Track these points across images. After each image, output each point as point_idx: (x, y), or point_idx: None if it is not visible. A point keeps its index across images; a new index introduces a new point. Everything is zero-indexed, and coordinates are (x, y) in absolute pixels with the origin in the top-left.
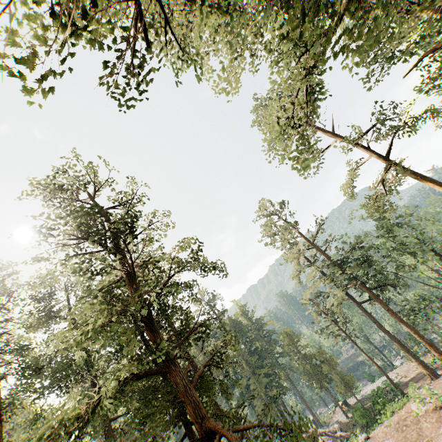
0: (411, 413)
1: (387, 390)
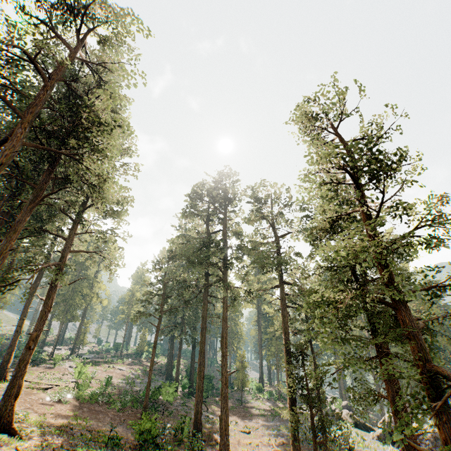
0: None
1: None
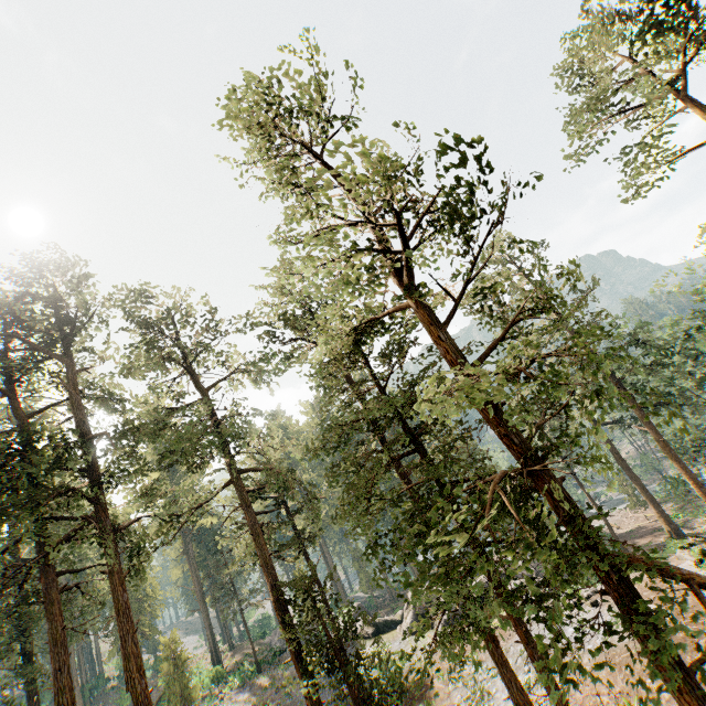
0: None
1: None
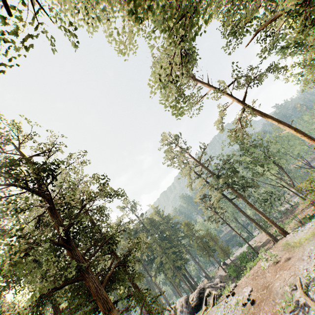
0: (260, 268)
1: (249, 252)
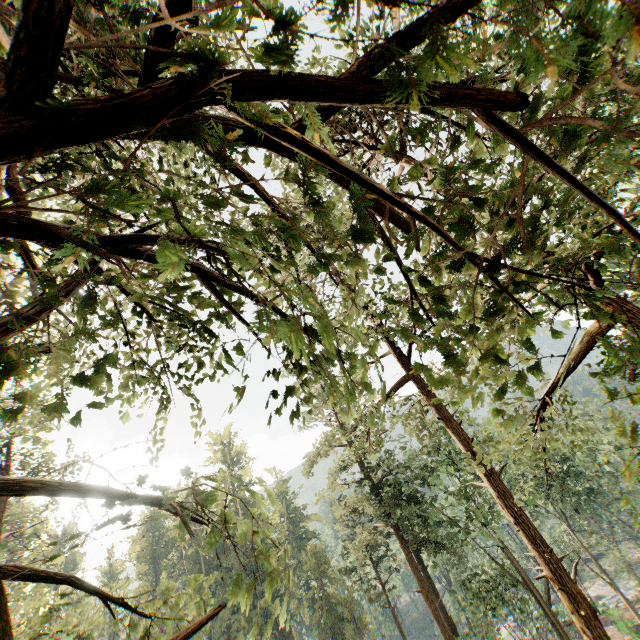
0: None
1: None
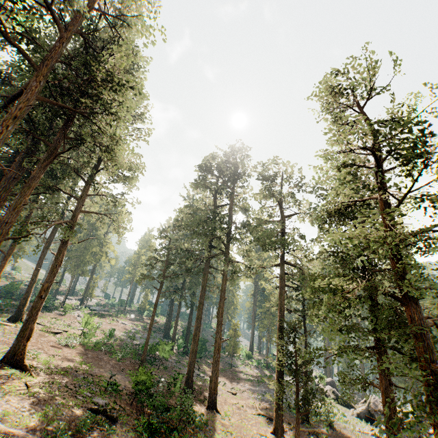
0: None
1: None
